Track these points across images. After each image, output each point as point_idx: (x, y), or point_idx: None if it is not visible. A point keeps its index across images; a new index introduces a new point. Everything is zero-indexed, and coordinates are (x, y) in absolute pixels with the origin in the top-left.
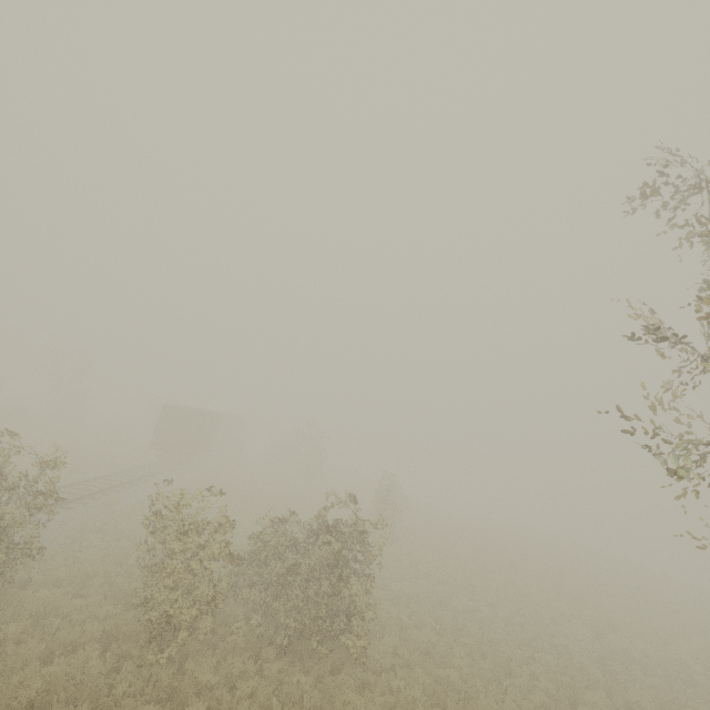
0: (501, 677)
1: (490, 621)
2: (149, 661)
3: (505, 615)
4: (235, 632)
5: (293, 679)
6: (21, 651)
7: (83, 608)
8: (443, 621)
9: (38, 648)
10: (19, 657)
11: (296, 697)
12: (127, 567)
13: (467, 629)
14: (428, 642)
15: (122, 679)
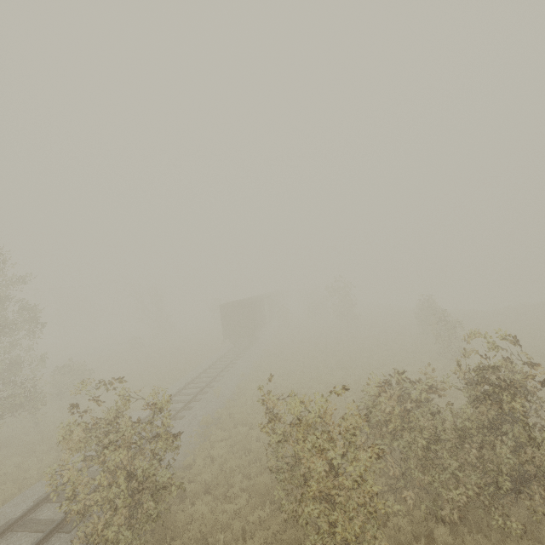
0: None
1: None
2: None
3: None
4: (391, 513)
5: None
6: None
7: (236, 512)
8: None
9: None
10: None
11: None
12: (253, 454)
13: None
14: None
15: None
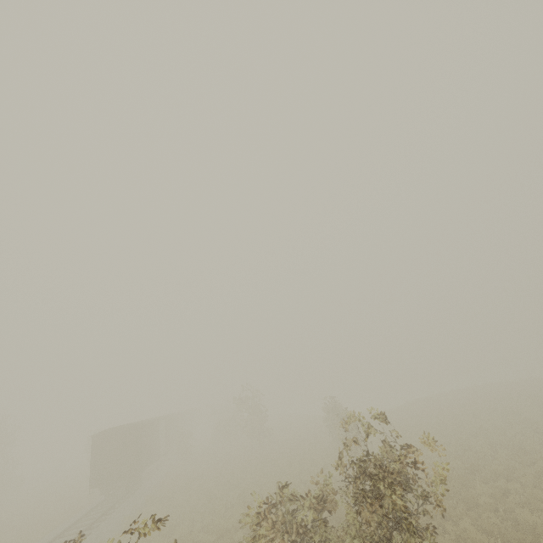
0: None
1: (534, 498)
2: None
3: (531, 481)
4: None
5: None
6: None
7: None
8: (490, 529)
9: None
10: None
11: None
12: None
13: (526, 524)
14: None
15: None
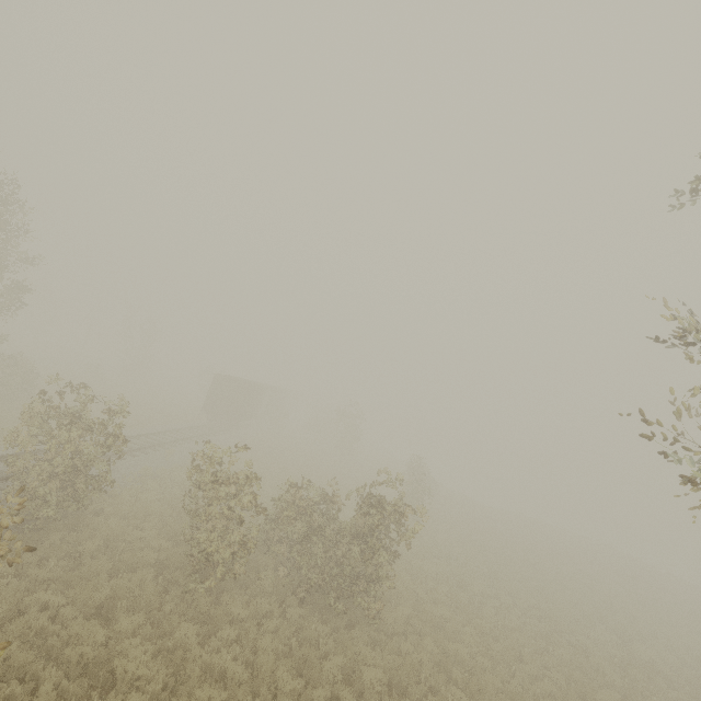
0: (511, 661)
1: (507, 609)
2: (192, 588)
3: (523, 606)
4: (265, 578)
5: (311, 625)
6: (95, 564)
7: (142, 539)
8: (459, 602)
9: (107, 564)
10: (93, 568)
11: (313, 640)
12: (178, 510)
13: (482, 612)
14: (442, 618)
15: (170, 599)
